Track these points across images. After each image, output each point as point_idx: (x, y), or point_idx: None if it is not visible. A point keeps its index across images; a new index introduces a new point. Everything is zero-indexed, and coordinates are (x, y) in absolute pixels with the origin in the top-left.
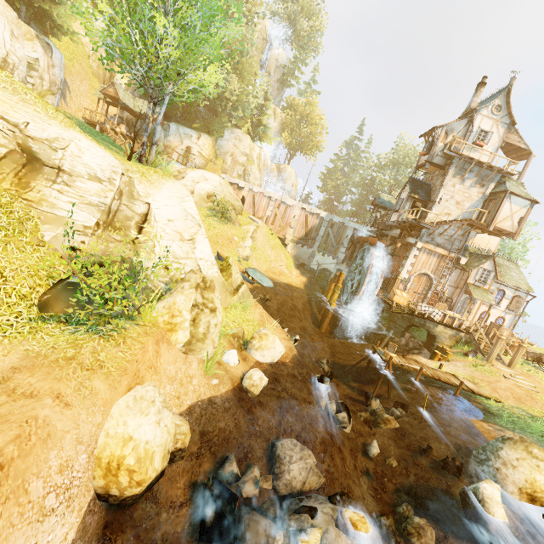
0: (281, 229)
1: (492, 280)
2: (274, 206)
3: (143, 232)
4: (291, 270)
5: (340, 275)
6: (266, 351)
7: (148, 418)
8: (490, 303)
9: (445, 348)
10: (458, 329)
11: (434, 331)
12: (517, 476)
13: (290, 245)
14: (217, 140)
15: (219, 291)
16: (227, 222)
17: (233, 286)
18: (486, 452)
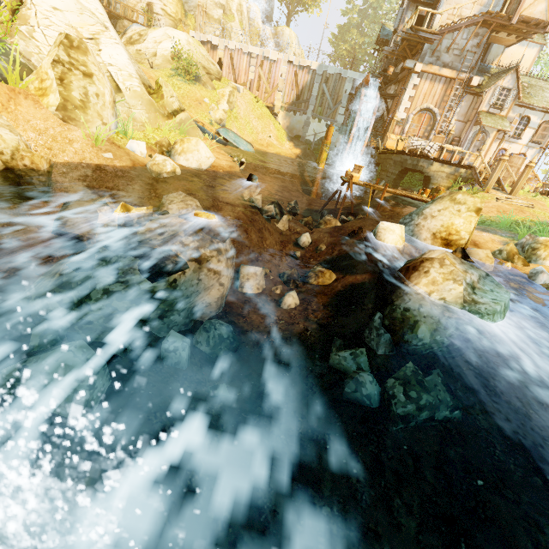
0: (268, 96)
1: (512, 101)
2: (256, 65)
3: (18, 15)
4: (282, 143)
5: (328, 130)
6: (189, 154)
7: None
8: (504, 131)
9: (439, 187)
10: (458, 165)
11: (429, 172)
12: (433, 223)
13: (280, 114)
14: None
15: (145, 108)
16: (195, 82)
17: (166, 109)
18: (412, 216)
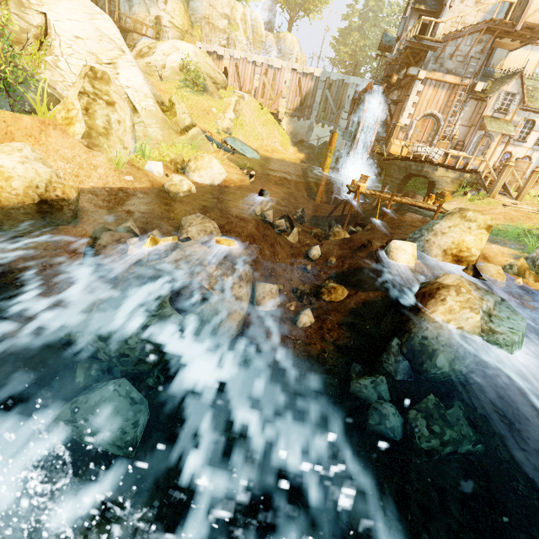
0: (273, 102)
1: (517, 106)
2: (260, 73)
3: (44, 46)
4: (286, 148)
5: (332, 136)
6: (203, 171)
7: (10, 157)
8: (509, 135)
9: (444, 192)
10: (462, 170)
11: (433, 177)
12: (444, 240)
13: (284, 120)
14: (188, 2)
15: (160, 126)
16: (203, 93)
17: (179, 125)
18: (421, 231)
